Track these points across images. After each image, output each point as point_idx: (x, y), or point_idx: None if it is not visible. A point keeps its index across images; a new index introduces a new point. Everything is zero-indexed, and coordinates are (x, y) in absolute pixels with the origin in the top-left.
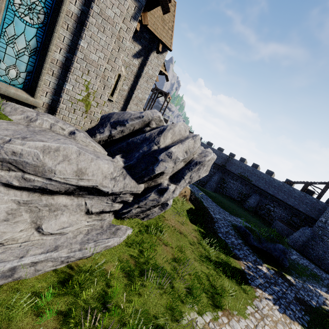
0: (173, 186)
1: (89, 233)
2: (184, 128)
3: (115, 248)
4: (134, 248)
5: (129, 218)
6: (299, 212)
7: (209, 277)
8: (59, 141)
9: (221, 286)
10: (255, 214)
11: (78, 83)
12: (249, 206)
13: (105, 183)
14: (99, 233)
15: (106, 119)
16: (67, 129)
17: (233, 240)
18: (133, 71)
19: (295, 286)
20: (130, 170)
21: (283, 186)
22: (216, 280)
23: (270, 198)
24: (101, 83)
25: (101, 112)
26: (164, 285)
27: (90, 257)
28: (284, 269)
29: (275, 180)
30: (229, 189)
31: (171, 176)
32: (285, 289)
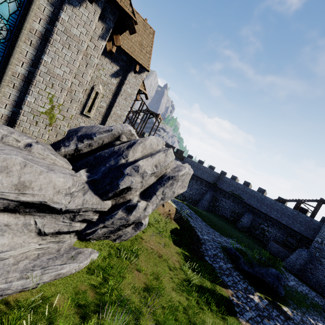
0: (143, 203)
1: (38, 258)
2: (157, 142)
3: (72, 275)
4: (98, 275)
5: (98, 240)
6: (294, 231)
7: (188, 310)
8: (1, 151)
9: (203, 322)
10: (249, 234)
11: (41, 96)
12: (242, 226)
13: (57, 199)
14: (53, 257)
15: (74, 132)
16: (22, 141)
17: (221, 265)
18: (112, 89)
19: (293, 319)
20: (94, 185)
21: (275, 204)
22: (196, 315)
23: (263, 217)
24: (68, 97)
25: (68, 125)
26: (127, 323)
27: (35, 288)
28: (279, 298)
29: (266, 198)
30: (222, 208)
31: (142, 192)
32: (280, 324)
